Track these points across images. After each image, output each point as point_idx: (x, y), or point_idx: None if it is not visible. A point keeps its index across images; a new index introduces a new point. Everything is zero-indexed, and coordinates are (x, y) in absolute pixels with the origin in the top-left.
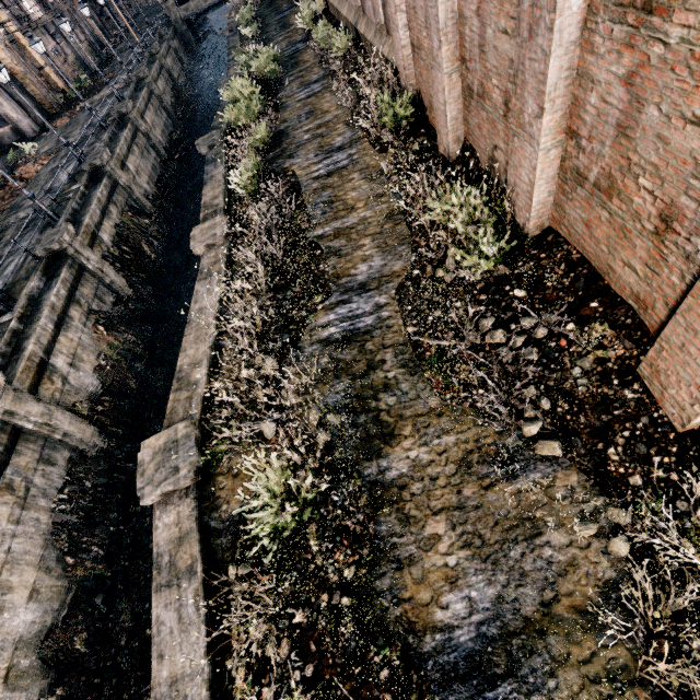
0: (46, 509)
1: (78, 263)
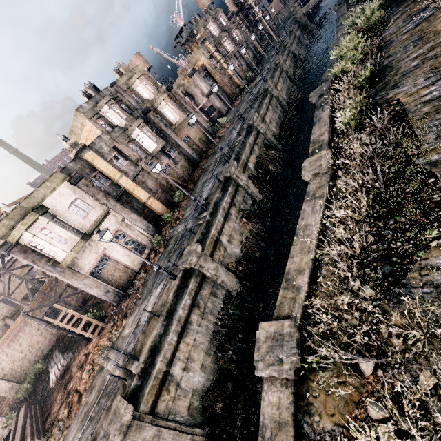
0: (211, 321)
1: (236, 182)
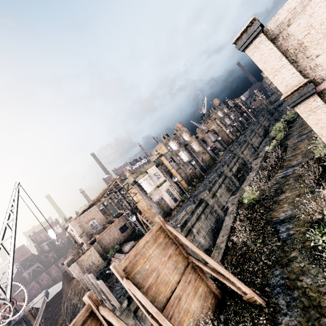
0: (209, 223)
1: (226, 175)
